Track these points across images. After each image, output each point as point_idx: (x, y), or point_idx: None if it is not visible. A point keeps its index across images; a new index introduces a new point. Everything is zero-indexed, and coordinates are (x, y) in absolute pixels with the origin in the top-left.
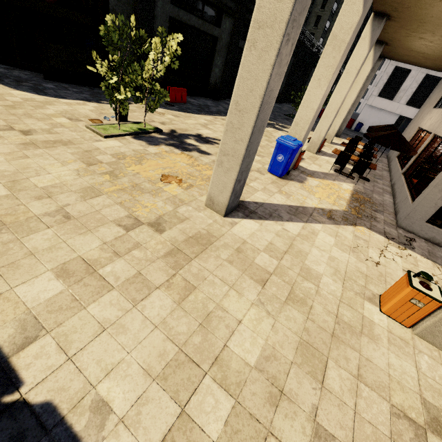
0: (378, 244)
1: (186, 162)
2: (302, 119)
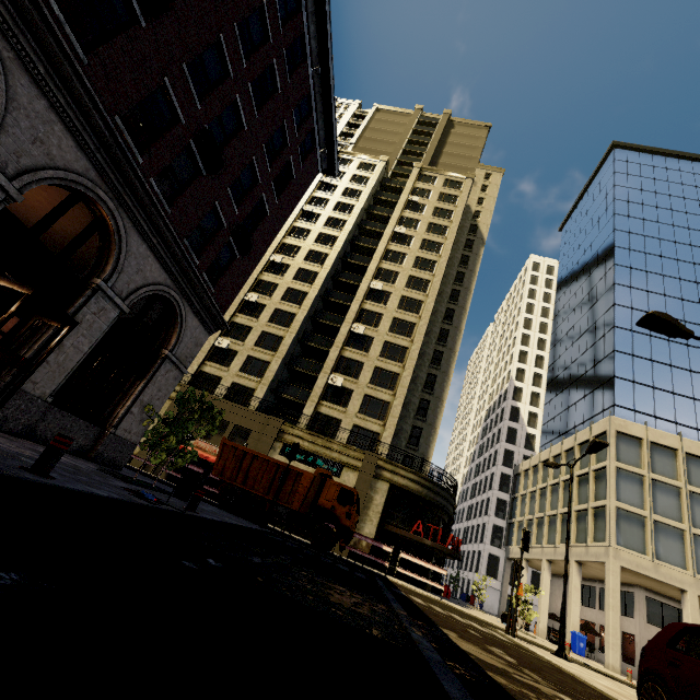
0: None
1: None
2: (575, 621)
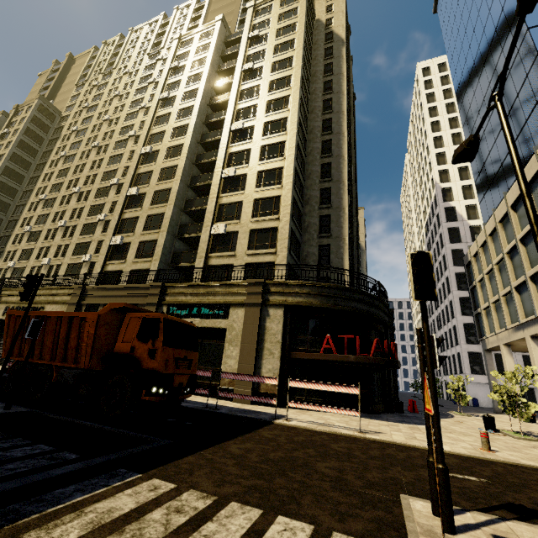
0: None
1: None
2: None
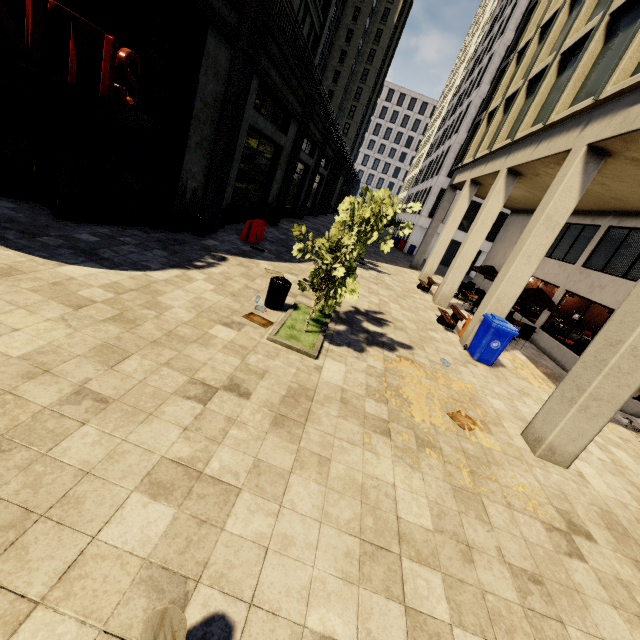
0: (635, 441)
1: (423, 375)
2: (506, 295)
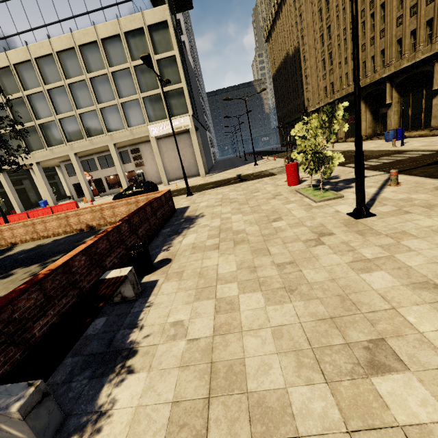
0: None
1: None
2: (43, 196)
